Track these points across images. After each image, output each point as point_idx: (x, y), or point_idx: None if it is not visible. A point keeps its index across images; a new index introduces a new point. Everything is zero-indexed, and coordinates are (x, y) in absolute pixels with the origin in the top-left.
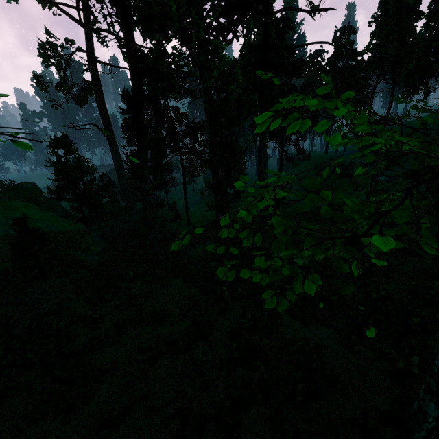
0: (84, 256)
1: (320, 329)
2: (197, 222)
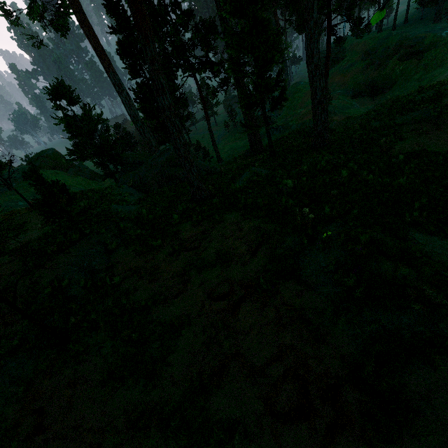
0: (120, 208)
1: None
2: (228, 157)
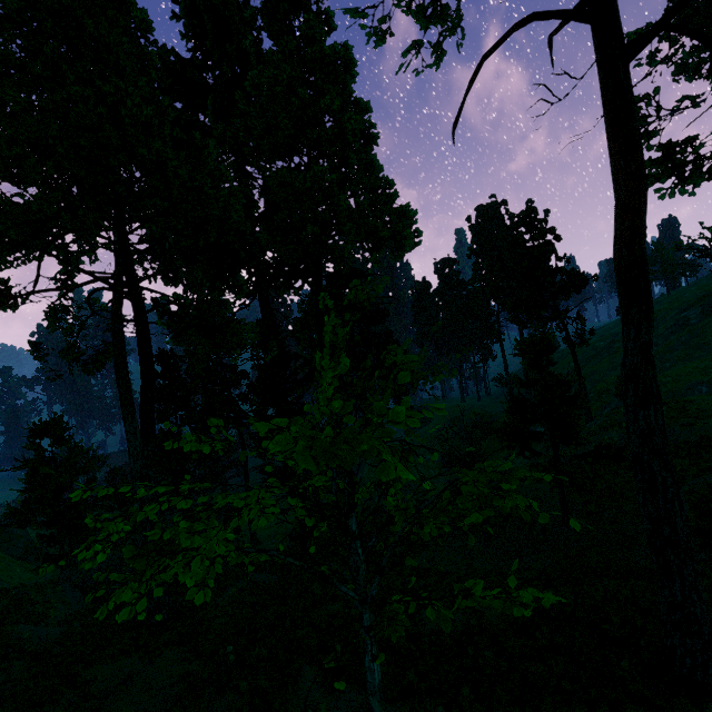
0: (30, 631)
1: (356, 695)
2: (268, 537)
